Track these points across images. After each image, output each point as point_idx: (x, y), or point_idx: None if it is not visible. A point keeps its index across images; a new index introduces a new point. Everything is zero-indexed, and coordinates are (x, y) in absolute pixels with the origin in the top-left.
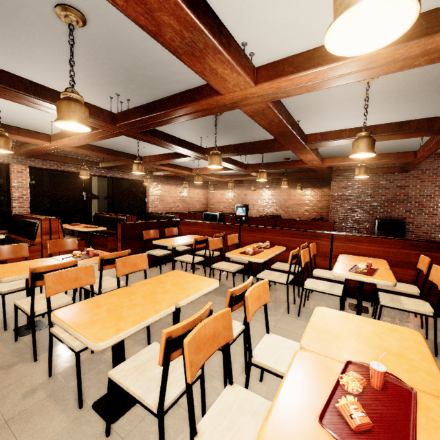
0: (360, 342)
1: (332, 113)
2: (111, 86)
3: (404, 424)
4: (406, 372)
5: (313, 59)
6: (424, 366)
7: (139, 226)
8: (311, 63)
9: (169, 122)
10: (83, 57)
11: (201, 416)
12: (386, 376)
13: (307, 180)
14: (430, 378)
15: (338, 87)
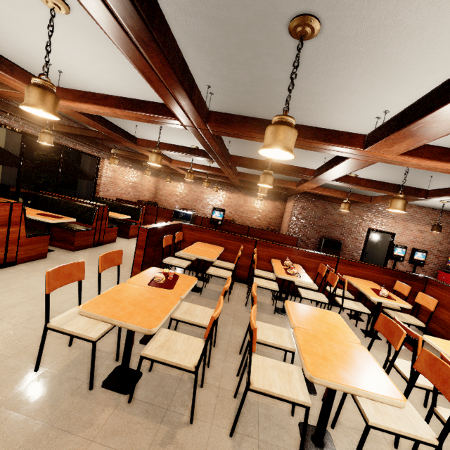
0: None
1: None
2: (215, 79)
3: None
4: None
5: (446, 155)
6: None
7: (158, 231)
8: (444, 157)
9: None
10: (240, 50)
11: (378, 434)
12: None
13: None
14: None
15: None
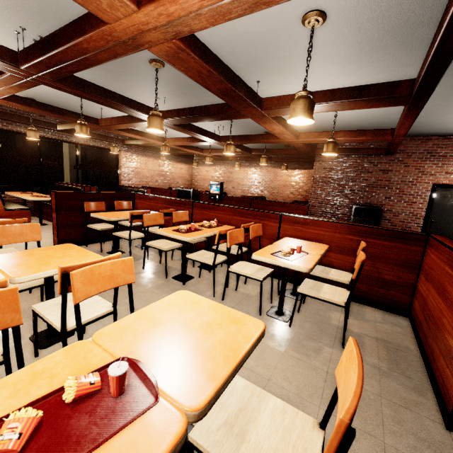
0: (175, 334)
1: (292, 73)
2: (6, 14)
3: (80, 449)
4: (182, 375)
5: None
6: (218, 366)
7: (79, 196)
8: None
9: (78, 66)
10: None
11: None
12: (145, 379)
13: (295, 160)
14: (205, 383)
15: (284, 34)
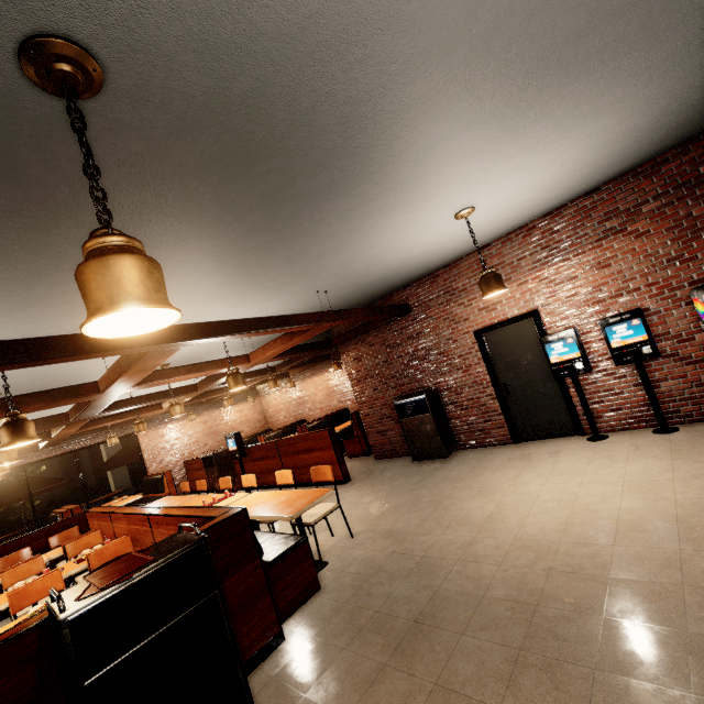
0: None
1: None
2: None
3: None
4: None
5: None
6: None
7: None
8: None
9: None
10: None
11: None
12: None
13: None
14: None
15: None
